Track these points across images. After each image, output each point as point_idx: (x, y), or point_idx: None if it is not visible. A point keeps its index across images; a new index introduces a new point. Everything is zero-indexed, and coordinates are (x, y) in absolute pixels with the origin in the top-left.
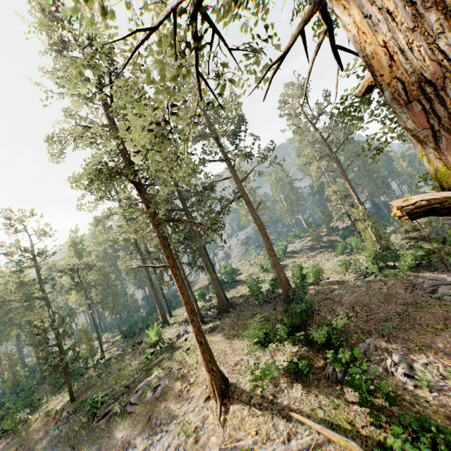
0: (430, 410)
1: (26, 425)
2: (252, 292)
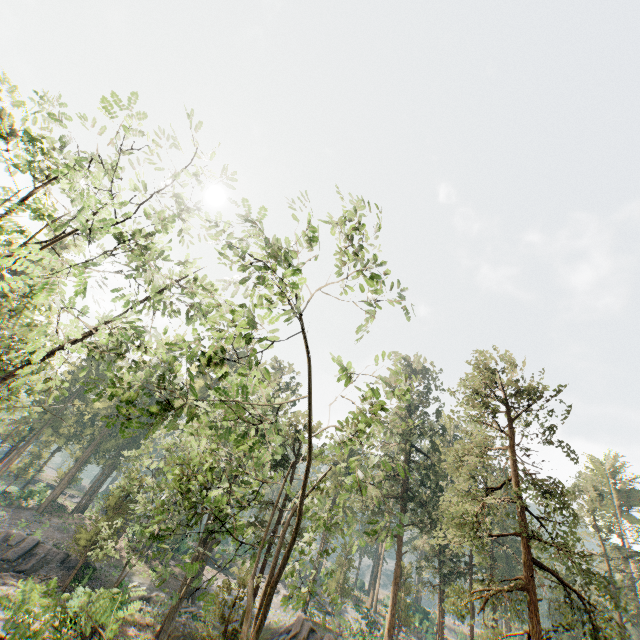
0: None
1: None
2: None
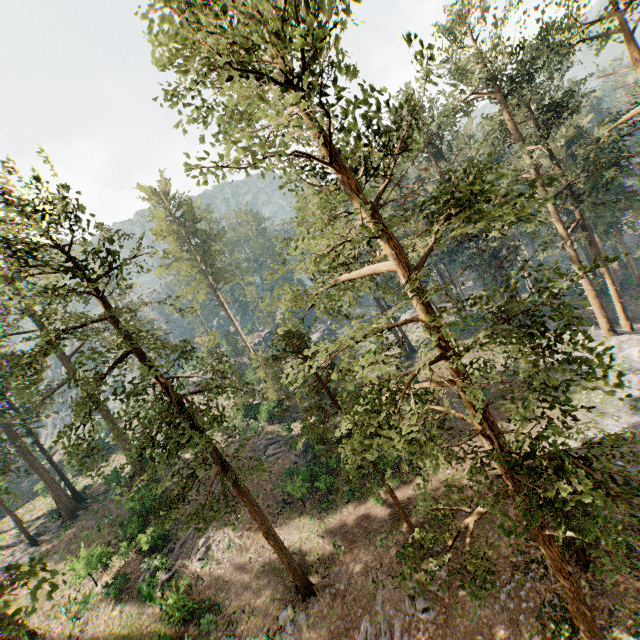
0: (202, 587)
1: None
2: (108, 484)
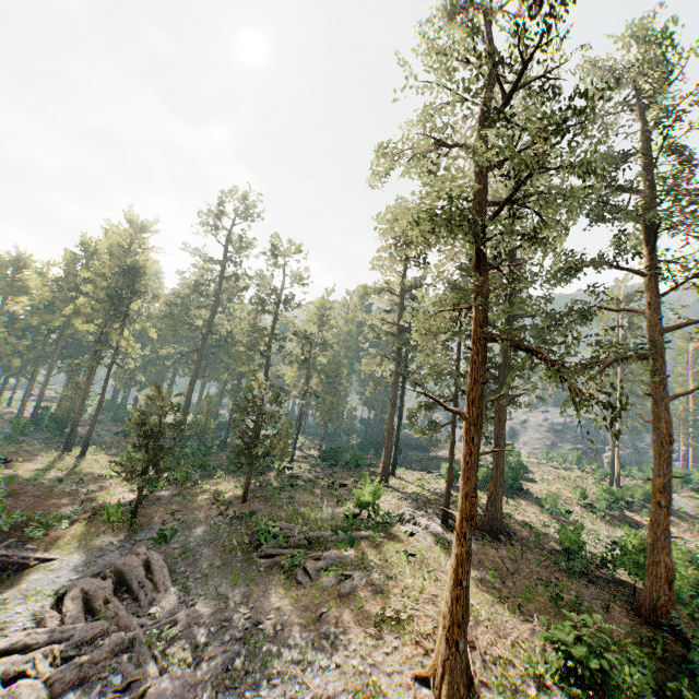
0: None
1: (193, 488)
2: (563, 539)
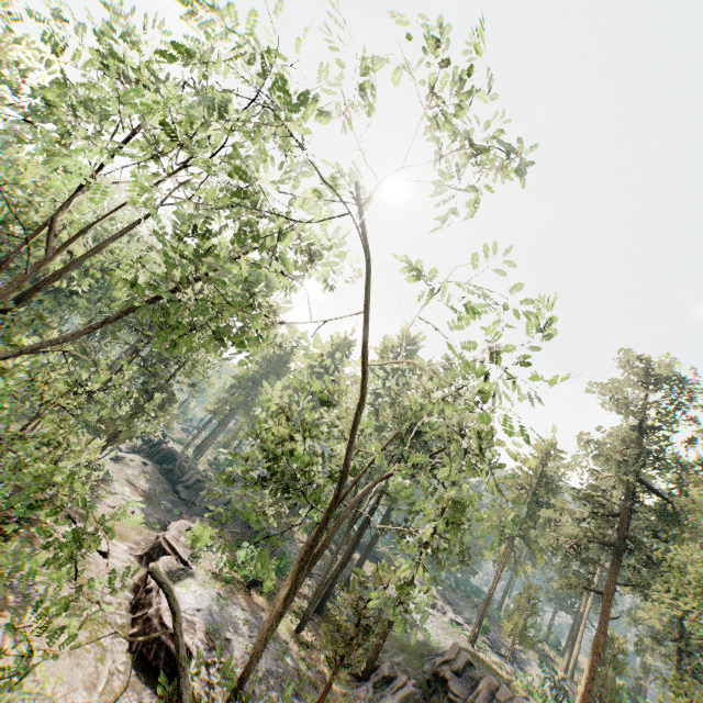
0: None
1: None
2: None
